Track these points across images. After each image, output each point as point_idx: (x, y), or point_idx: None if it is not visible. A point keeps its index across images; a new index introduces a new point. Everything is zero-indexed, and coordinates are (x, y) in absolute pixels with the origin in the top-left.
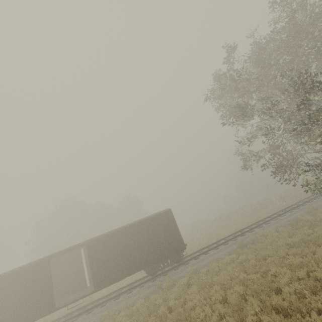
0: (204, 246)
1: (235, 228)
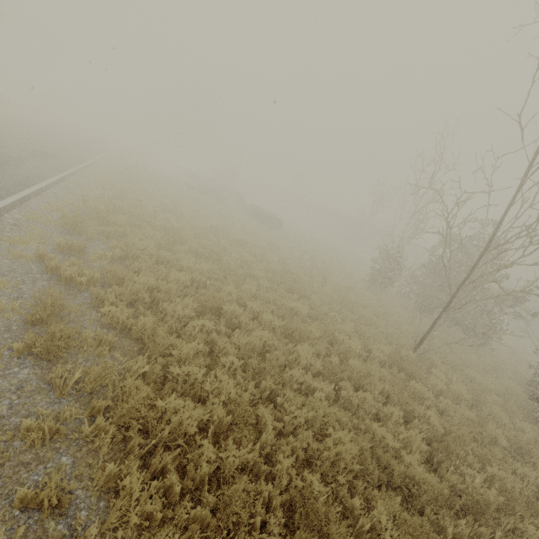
0: None
1: None
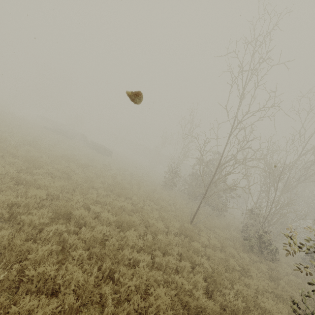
0: None
1: None
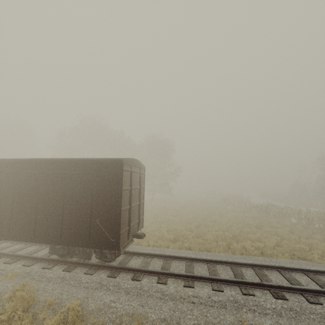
0: (194, 247)
1: (277, 242)
